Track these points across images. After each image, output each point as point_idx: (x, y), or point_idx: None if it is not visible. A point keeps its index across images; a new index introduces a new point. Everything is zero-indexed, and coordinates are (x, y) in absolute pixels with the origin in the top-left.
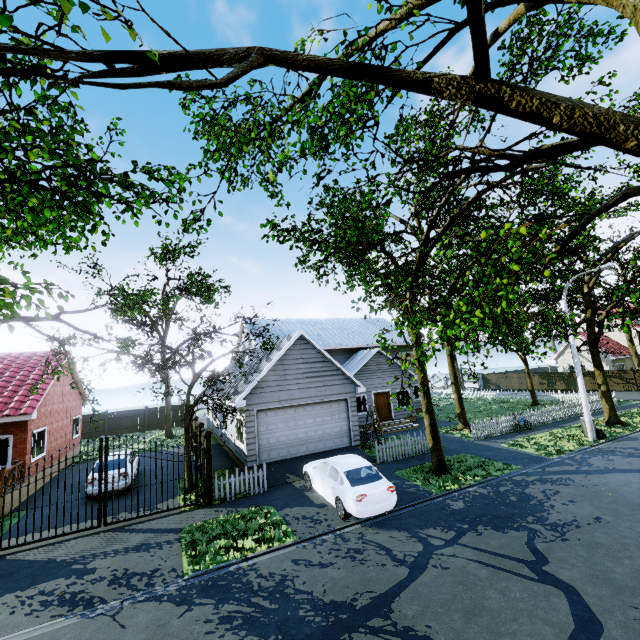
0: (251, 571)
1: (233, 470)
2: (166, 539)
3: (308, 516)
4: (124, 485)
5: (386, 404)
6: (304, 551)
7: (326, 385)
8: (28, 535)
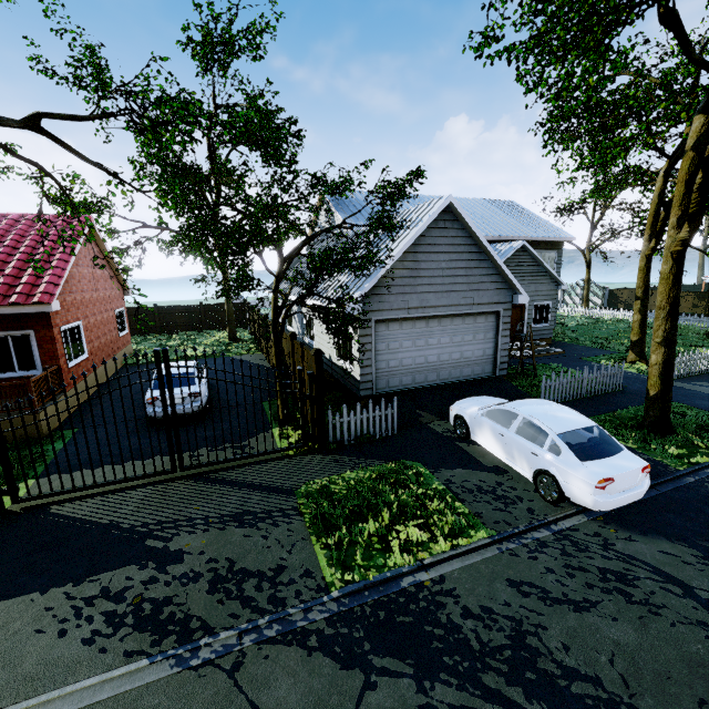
0: (445, 597)
1: (334, 395)
2: (277, 506)
3: (486, 488)
4: (196, 408)
5: (518, 320)
6: (518, 563)
7: (473, 289)
8: (78, 472)
